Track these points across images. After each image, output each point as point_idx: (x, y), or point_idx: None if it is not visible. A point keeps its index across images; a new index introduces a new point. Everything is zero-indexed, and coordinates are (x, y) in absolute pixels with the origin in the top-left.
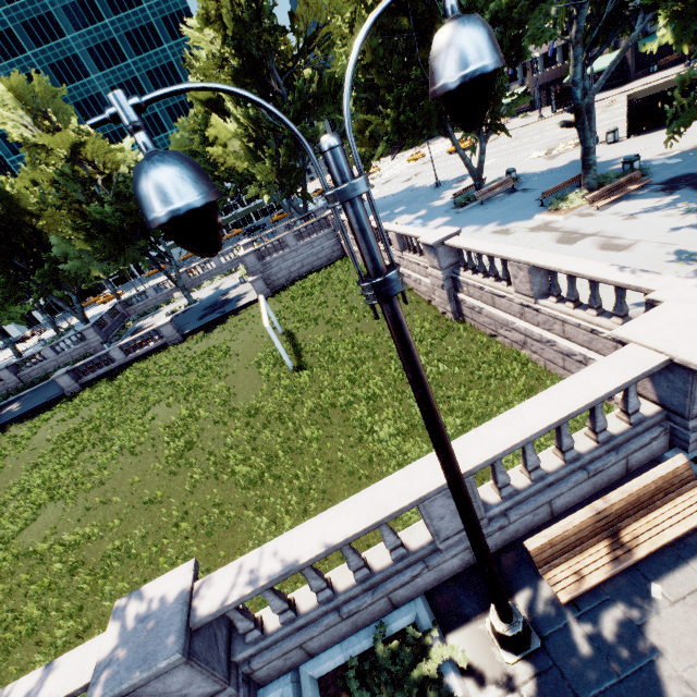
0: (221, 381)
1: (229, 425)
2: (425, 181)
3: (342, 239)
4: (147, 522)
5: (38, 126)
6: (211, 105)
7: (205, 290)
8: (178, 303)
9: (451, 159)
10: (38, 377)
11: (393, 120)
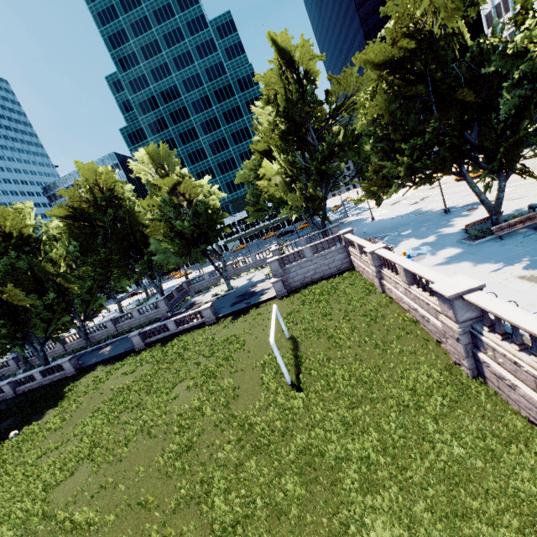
0: (231, 376)
1: (225, 432)
2: (432, 205)
3: (351, 254)
4: (132, 532)
5: (157, 173)
6: (265, 153)
7: (241, 279)
8: (222, 286)
9: (459, 186)
10: (126, 329)
11: (407, 166)
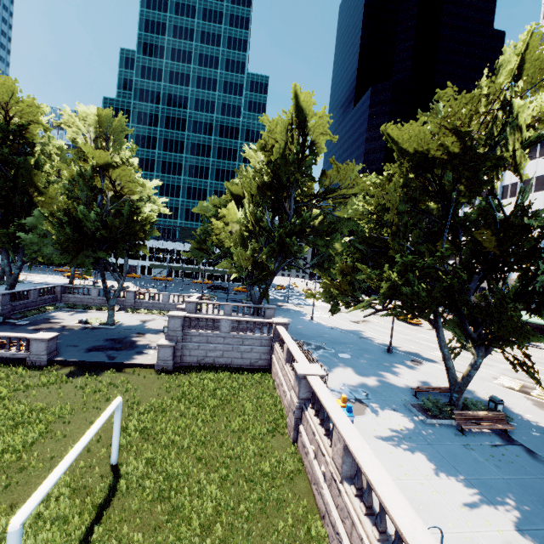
0: None
1: None
2: (373, 334)
3: (275, 353)
4: None
5: (96, 142)
6: (237, 198)
7: (136, 316)
8: (105, 314)
9: (399, 325)
10: None
11: (391, 285)
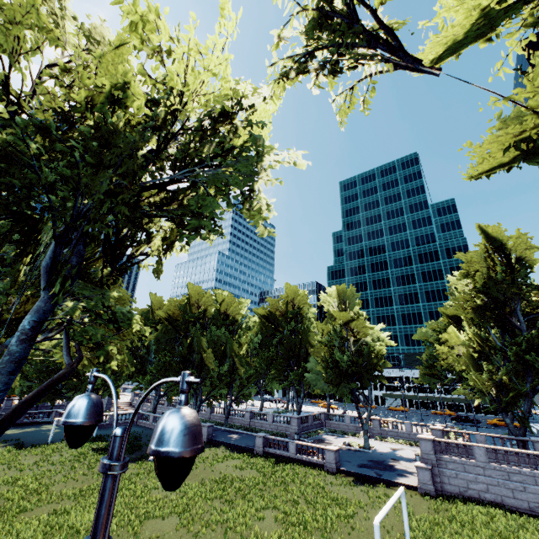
0: None
1: None
2: None
3: None
4: None
5: (338, 306)
6: (455, 319)
7: (385, 443)
8: (359, 439)
9: None
10: (256, 428)
11: None
